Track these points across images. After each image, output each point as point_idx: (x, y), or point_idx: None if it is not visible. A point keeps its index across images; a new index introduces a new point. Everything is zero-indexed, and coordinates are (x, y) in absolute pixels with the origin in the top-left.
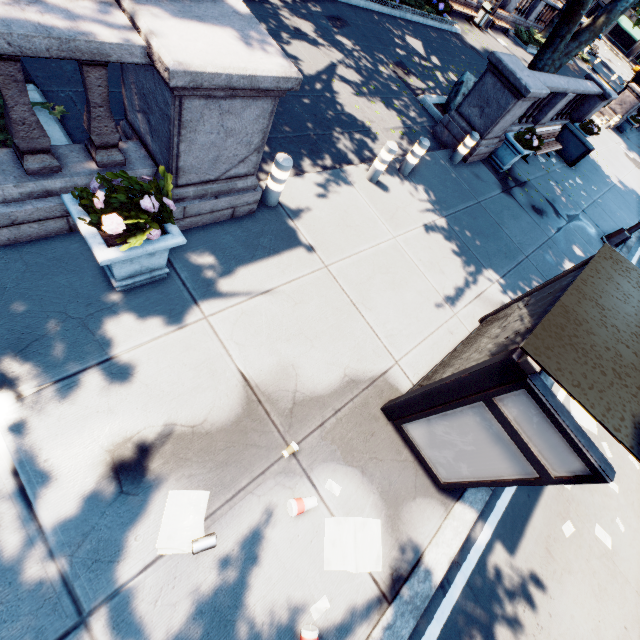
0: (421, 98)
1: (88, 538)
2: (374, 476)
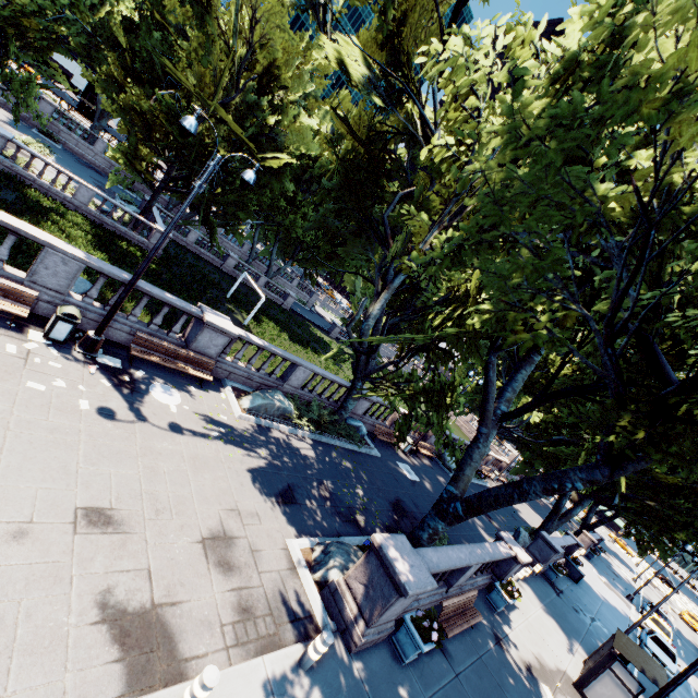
0: None
1: (534, 686)
2: None
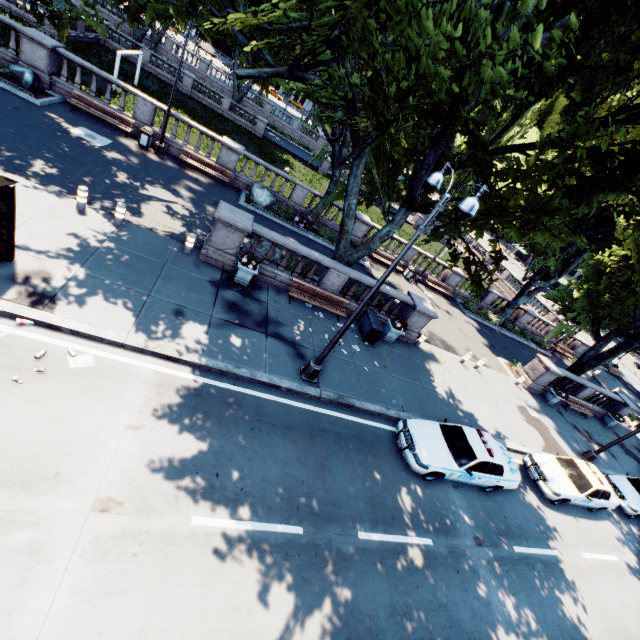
0: None
1: None
2: None
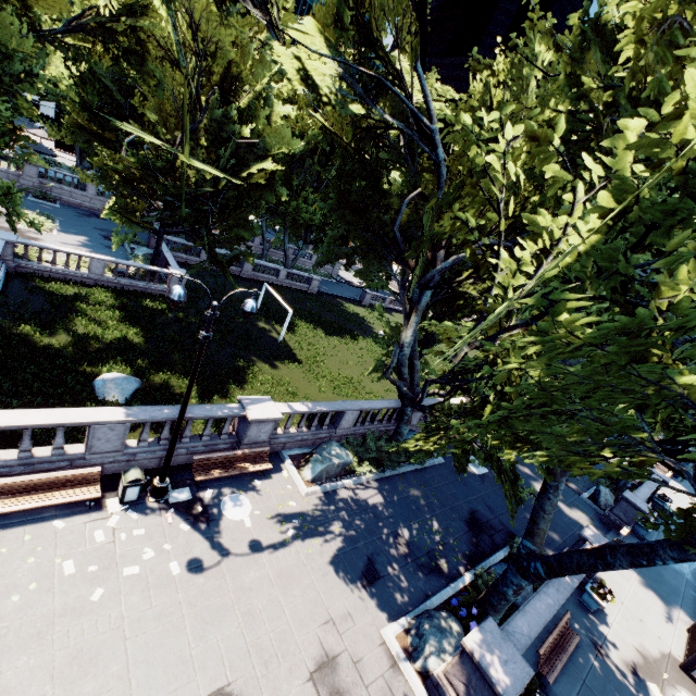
0: (582, 496)
1: (641, 690)
2: (693, 693)
